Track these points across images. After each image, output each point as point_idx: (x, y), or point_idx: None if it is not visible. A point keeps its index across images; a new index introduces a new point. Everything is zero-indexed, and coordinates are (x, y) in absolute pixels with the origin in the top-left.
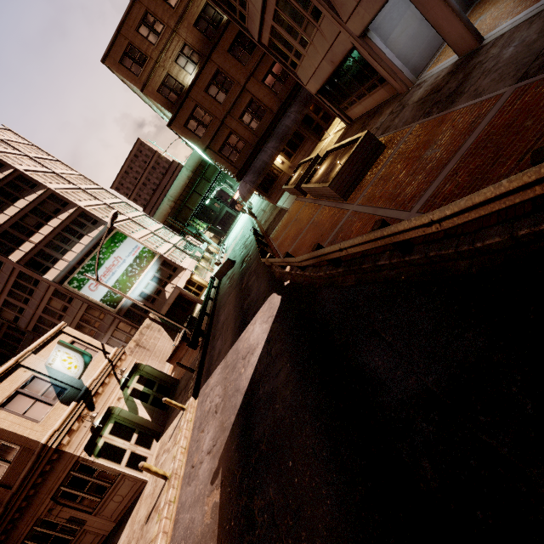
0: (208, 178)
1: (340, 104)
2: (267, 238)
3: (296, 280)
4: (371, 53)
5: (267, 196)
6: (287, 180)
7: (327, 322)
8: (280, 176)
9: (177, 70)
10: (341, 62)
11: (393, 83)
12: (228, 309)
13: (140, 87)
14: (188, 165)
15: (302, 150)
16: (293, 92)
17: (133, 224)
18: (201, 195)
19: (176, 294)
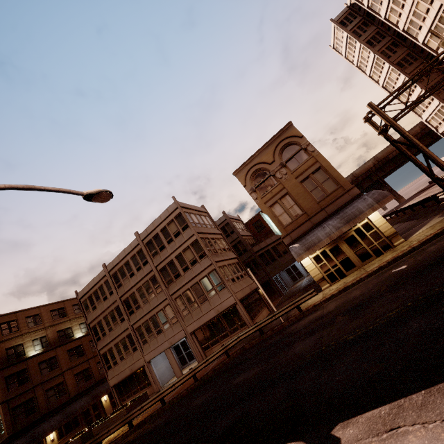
0: None
1: (122, 396)
2: None
3: None
4: (149, 369)
5: None
6: None
7: (128, 441)
8: None
9: (29, 344)
10: (135, 371)
11: (154, 385)
12: None
13: None
14: None
15: (72, 434)
16: (89, 389)
17: None
18: None
19: None
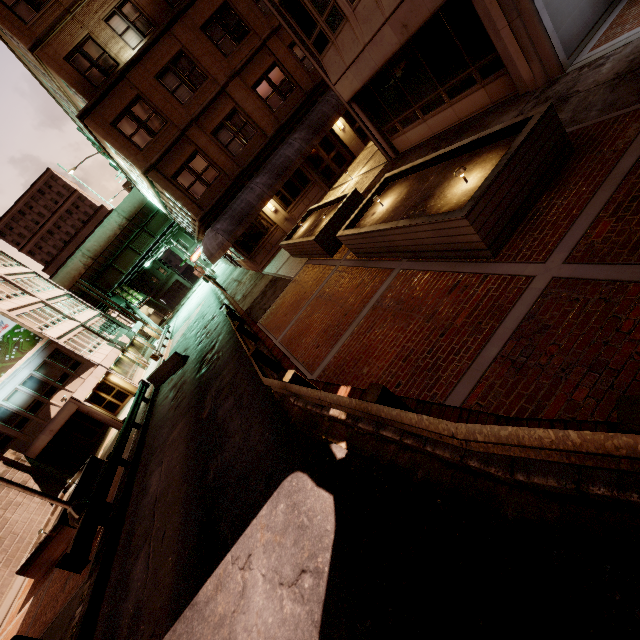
0: (152, 231)
1: (386, 123)
2: (253, 324)
3: (375, 452)
4: None
5: (248, 258)
6: (289, 233)
7: None
8: (271, 230)
9: (107, 36)
10: (417, 32)
11: (521, 69)
12: (168, 466)
13: (30, 42)
14: (121, 209)
15: (305, 198)
16: (298, 113)
17: (3, 286)
18: (139, 254)
19: (69, 412)
